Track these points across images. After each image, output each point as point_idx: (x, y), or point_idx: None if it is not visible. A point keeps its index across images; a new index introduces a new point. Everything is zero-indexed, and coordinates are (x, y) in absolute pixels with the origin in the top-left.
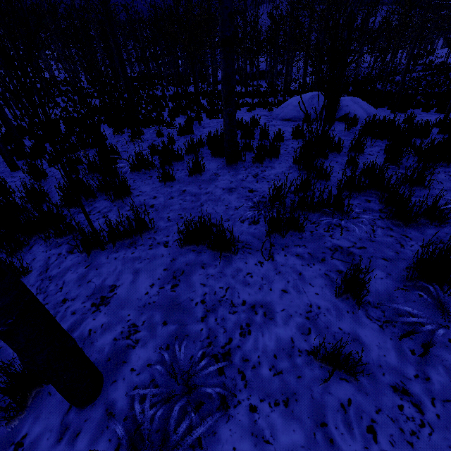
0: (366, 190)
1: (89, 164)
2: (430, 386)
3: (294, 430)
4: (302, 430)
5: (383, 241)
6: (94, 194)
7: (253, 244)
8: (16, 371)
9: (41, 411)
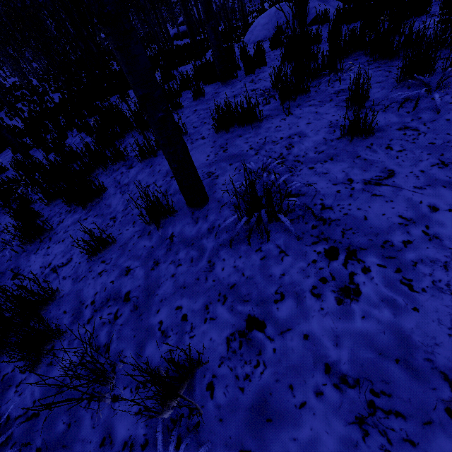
0: (352, 53)
1: (101, 120)
2: (422, 120)
3: (340, 165)
4: (346, 163)
5: (374, 75)
6: (121, 135)
7: (272, 113)
8: (151, 199)
9: (175, 223)
